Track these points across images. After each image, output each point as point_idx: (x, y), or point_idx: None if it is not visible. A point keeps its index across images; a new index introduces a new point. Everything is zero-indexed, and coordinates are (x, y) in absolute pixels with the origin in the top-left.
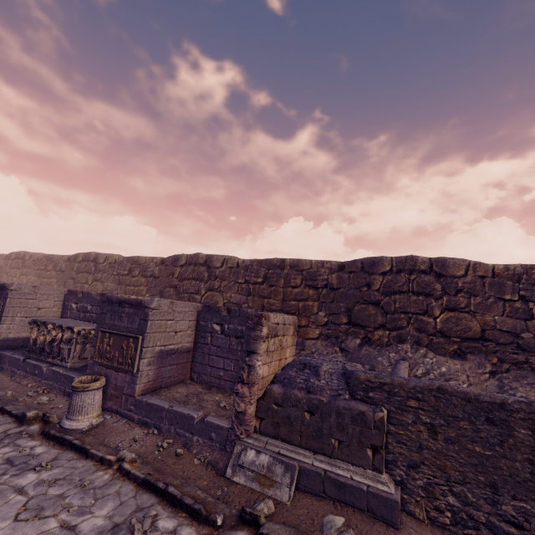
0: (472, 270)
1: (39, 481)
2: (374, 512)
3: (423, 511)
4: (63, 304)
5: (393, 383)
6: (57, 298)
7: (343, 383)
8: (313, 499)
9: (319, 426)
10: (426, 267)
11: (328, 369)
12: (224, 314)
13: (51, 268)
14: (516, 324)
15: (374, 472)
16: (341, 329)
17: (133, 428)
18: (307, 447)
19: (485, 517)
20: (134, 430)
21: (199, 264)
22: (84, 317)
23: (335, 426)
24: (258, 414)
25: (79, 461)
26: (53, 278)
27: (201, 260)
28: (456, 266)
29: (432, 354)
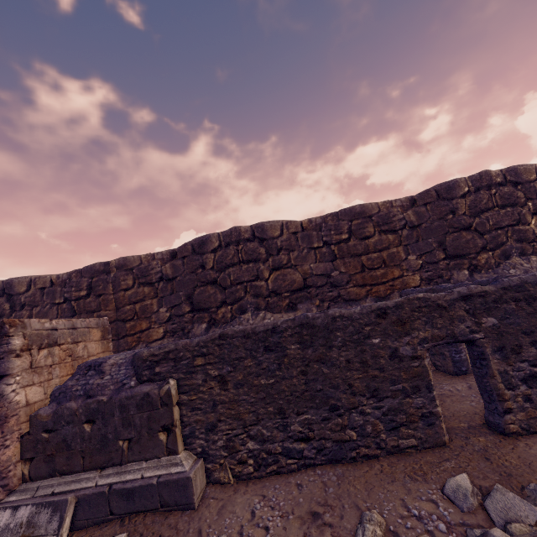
0: (286, 228)
1: None
2: (168, 503)
3: (228, 472)
4: None
5: (177, 347)
6: None
7: (132, 369)
8: (95, 530)
9: (103, 433)
10: (249, 235)
11: (117, 361)
12: None
13: None
14: (326, 267)
15: (170, 456)
16: (186, 319)
17: None
18: (92, 467)
19: (280, 445)
20: None
21: None
22: None
23: (121, 424)
24: (24, 455)
25: None
26: None
27: None
28: (272, 228)
29: (270, 315)
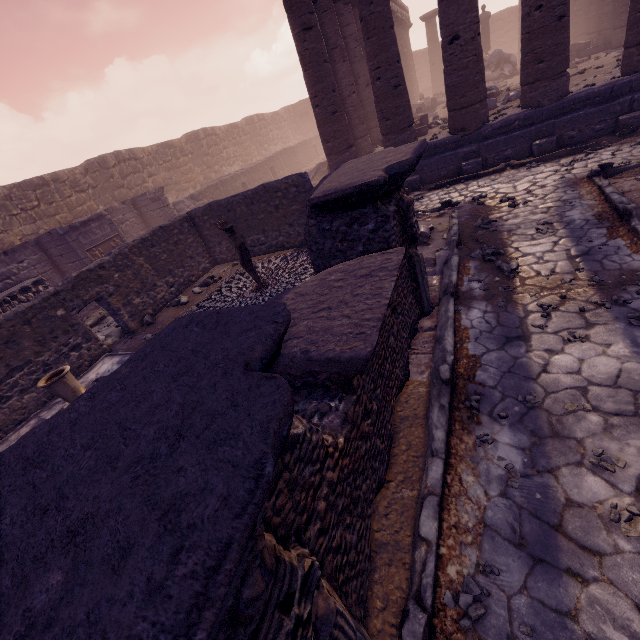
0: (144, 153)
1: None
2: None
3: None
4: None
5: (201, 191)
6: None
7: (192, 200)
8: None
9: None
10: (129, 157)
11: (184, 200)
12: None
13: None
14: (169, 175)
15: None
16: None
17: None
18: None
19: None
20: None
21: None
22: None
23: None
24: None
25: None
26: None
27: None
28: (139, 152)
29: None
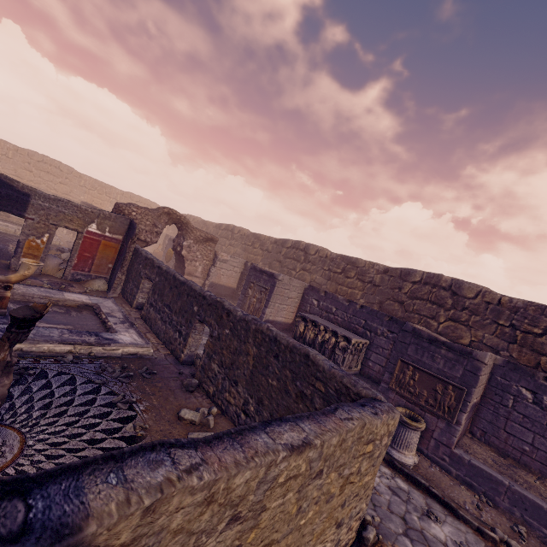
0: None
1: (450, 539)
2: None
3: None
4: (302, 297)
5: None
6: (299, 291)
7: None
8: None
9: None
10: None
11: None
12: (542, 382)
13: (257, 246)
14: None
15: None
16: None
17: (457, 484)
18: None
19: None
20: (461, 489)
21: (439, 287)
22: (326, 316)
23: None
24: None
25: (455, 521)
26: (258, 256)
27: (443, 283)
28: None
29: None
